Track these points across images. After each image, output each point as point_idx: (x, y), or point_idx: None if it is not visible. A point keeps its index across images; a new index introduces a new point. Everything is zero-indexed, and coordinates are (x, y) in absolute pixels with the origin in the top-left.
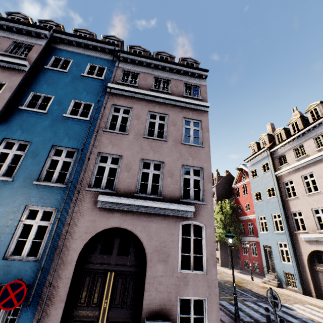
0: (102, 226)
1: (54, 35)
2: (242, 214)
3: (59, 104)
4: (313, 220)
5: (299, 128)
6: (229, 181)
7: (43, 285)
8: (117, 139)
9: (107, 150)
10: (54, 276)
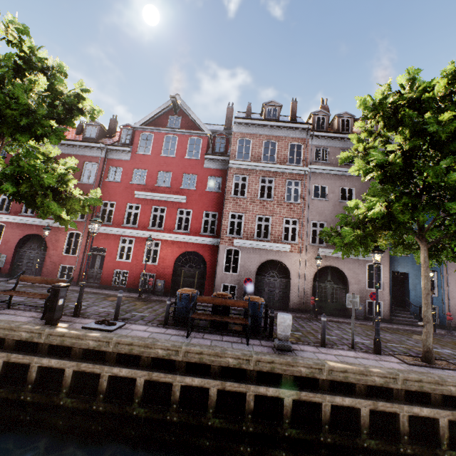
0: None
1: None
2: None
3: None
4: None
5: None
6: None
7: (444, 306)
8: None
9: None
10: (447, 303)
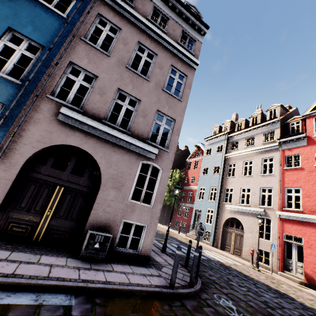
0: (59, 141)
1: None
2: (187, 184)
3: None
4: (239, 196)
5: (257, 123)
6: (185, 156)
7: None
8: (96, 56)
9: (81, 63)
10: None
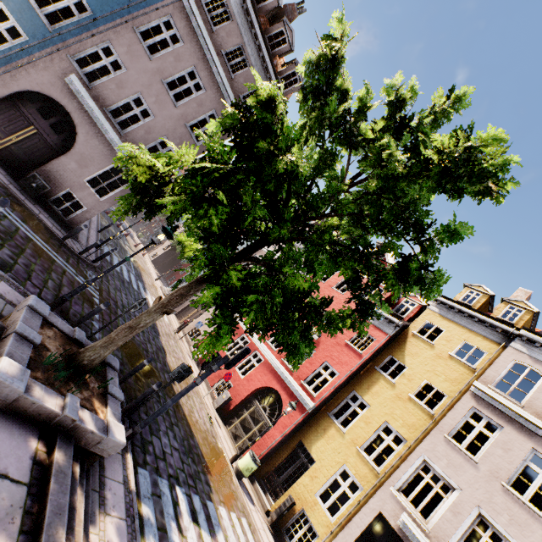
0: (55, 96)
1: None
2: None
3: None
4: None
5: None
6: None
7: None
8: (137, 52)
9: (118, 49)
10: None
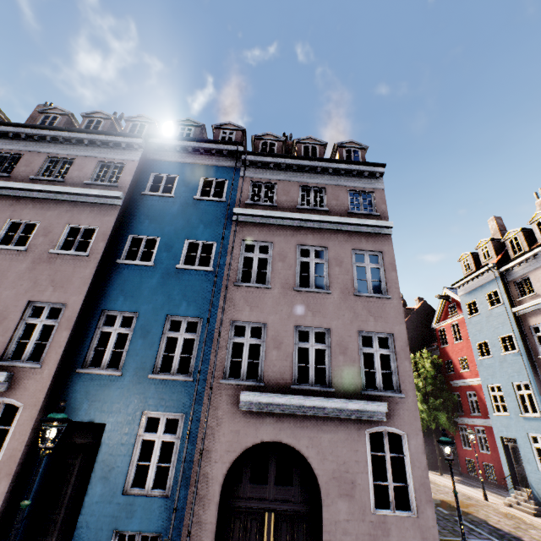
0: (249, 440)
1: (150, 141)
2: (455, 376)
3: (168, 249)
4: None
5: None
6: (425, 317)
7: (179, 534)
8: (255, 297)
9: (243, 316)
10: (193, 520)
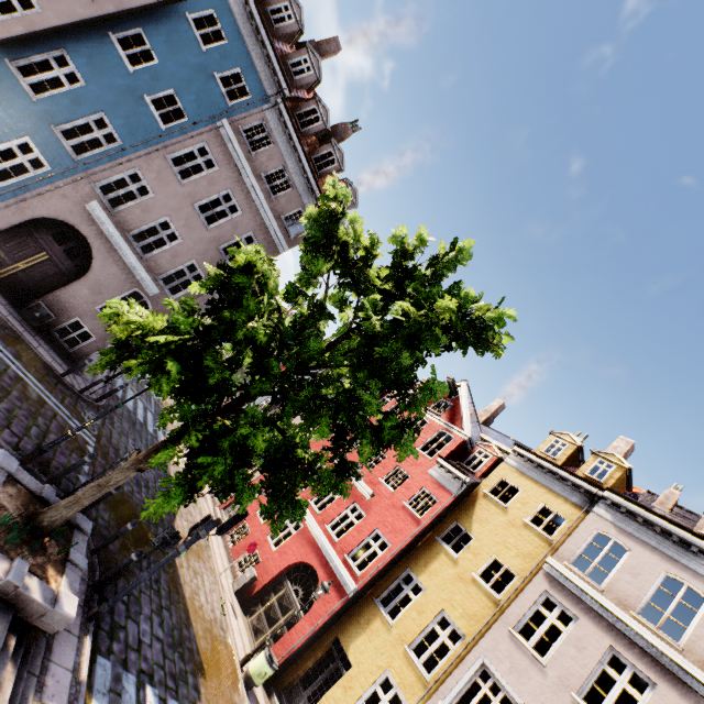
0: (74, 222)
1: None
2: None
3: (154, 78)
4: None
5: None
6: None
7: None
8: (168, 177)
9: (147, 175)
10: (3, 210)
